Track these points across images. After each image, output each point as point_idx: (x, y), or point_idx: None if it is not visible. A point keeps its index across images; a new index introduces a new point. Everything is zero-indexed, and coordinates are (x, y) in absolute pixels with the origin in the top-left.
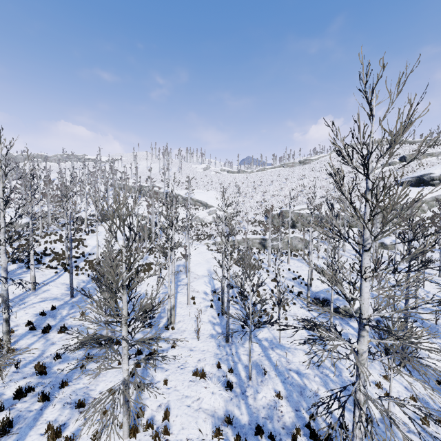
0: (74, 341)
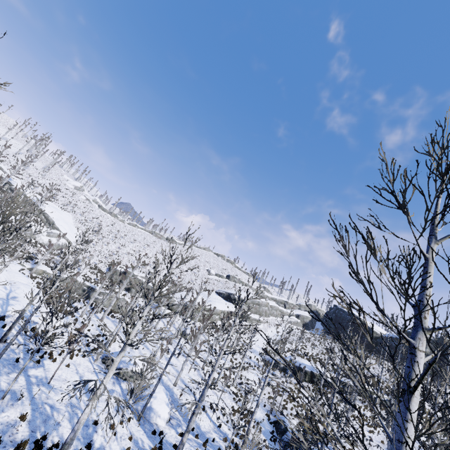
0: None
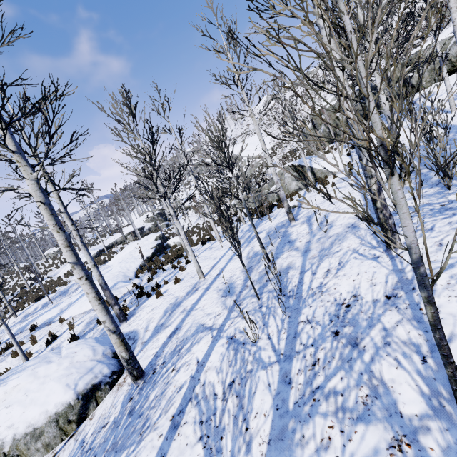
0: None
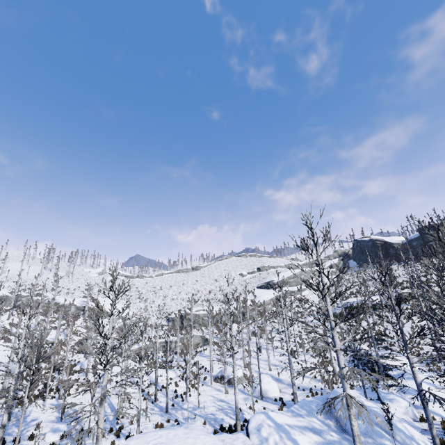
0: (52, 439)
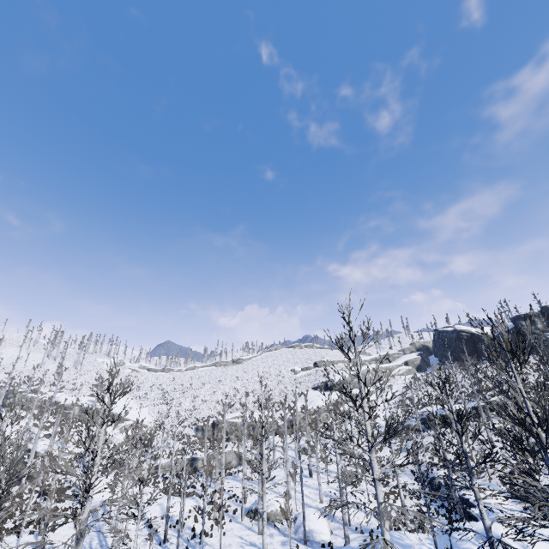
0: None
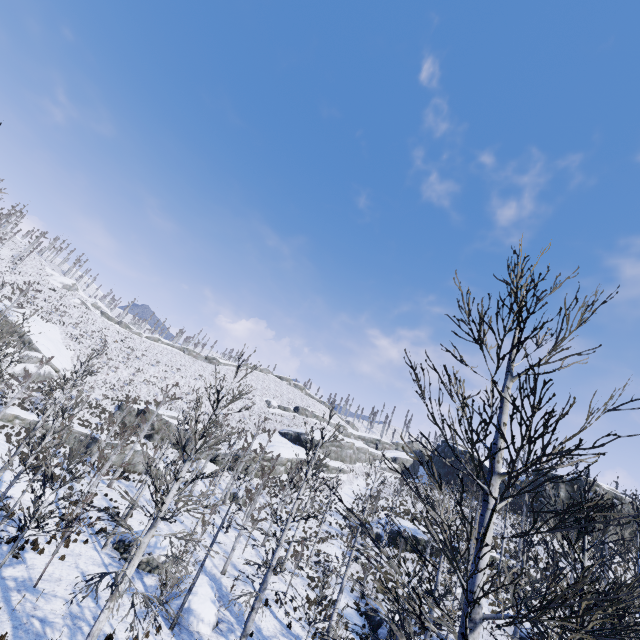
0: None
